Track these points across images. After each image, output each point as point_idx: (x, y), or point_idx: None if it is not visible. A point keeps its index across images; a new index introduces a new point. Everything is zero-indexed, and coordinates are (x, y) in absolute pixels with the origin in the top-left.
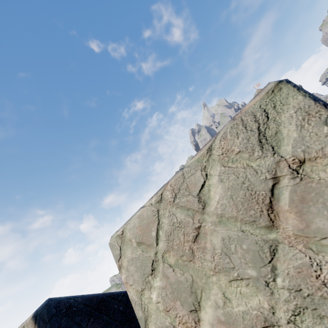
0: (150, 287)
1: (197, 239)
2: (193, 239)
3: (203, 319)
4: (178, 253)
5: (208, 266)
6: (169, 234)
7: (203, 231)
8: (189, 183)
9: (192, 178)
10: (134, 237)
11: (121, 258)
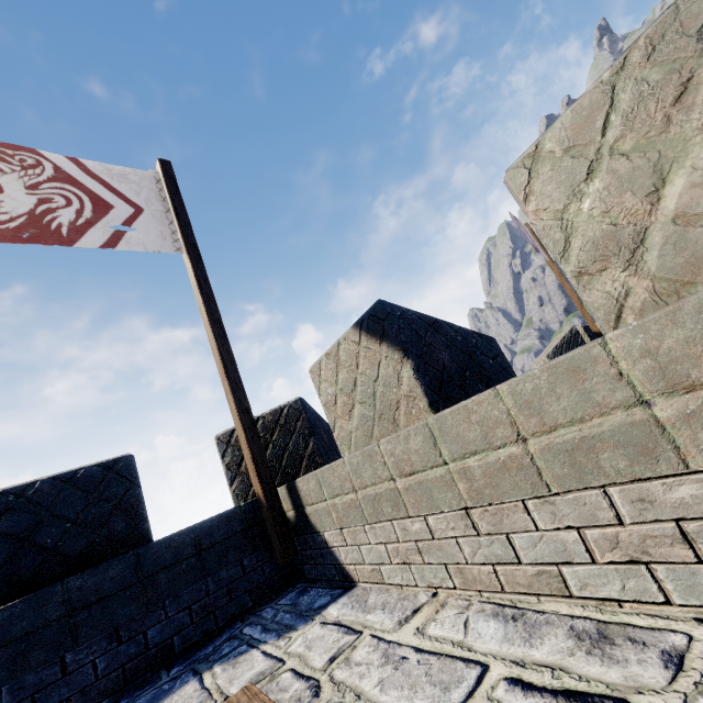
0: (581, 197)
1: (681, 98)
2: (674, 101)
3: (666, 195)
4: (640, 133)
5: (692, 127)
6: (628, 113)
7: (695, 83)
8: (686, 18)
9: (694, 8)
10: (559, 145)
11: (529, 183)
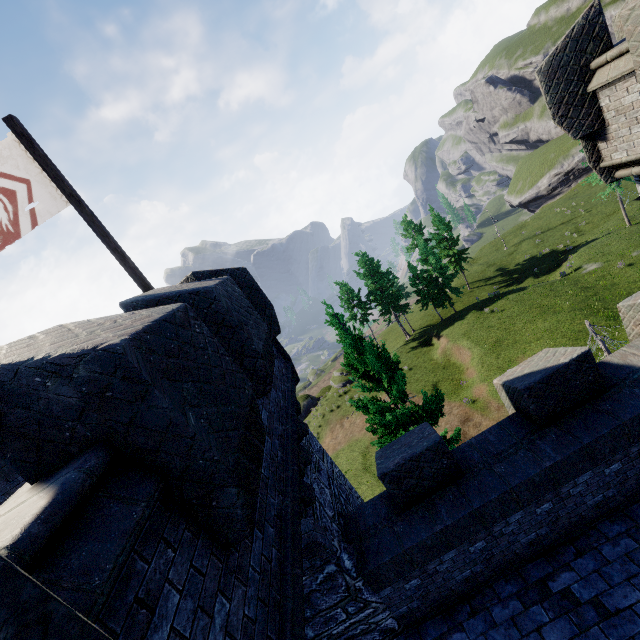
0: None
1: None
2: None
3: None
4: None
5: None
6: None
7: None
8: None
9: None
10: None
11: None
